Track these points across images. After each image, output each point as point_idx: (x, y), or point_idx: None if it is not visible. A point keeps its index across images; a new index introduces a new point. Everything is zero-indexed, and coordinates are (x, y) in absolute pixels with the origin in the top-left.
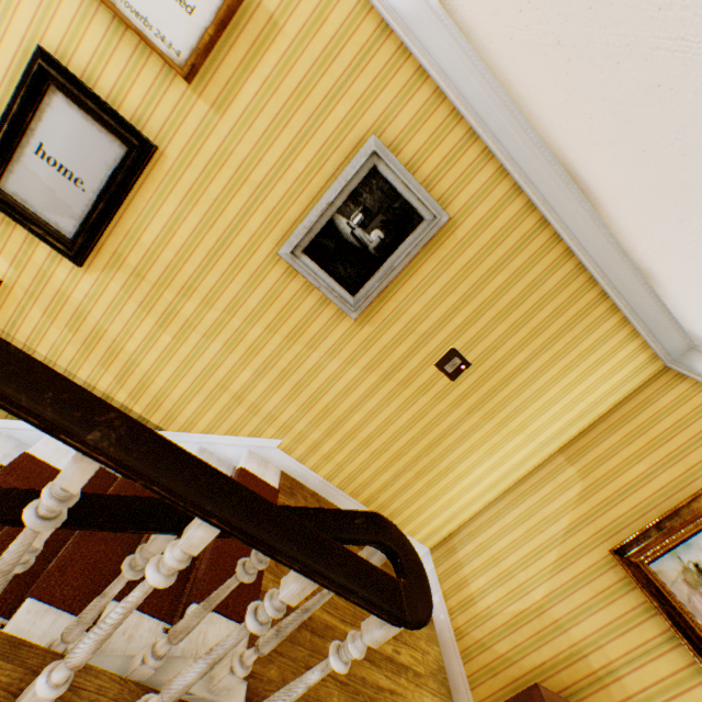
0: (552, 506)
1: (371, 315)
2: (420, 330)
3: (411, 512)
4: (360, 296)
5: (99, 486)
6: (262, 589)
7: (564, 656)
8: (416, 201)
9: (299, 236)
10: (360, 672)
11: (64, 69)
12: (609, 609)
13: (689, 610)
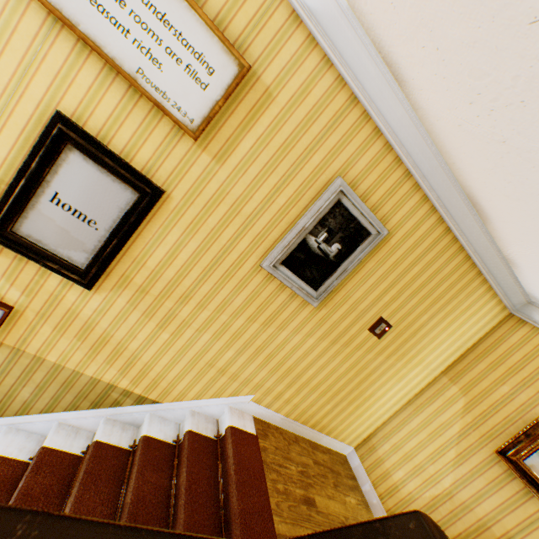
0: (445, 415)
1: (326, 301)
2: (360, 308)
3: (343, 427)
4: (321, 290)
5: (117, 465)
6: (277, 533)
7: (474, 528)
8: (366, 222)
9: (279, 252)
10: None
11: (81, 130)
12: (500, 493)
13: None
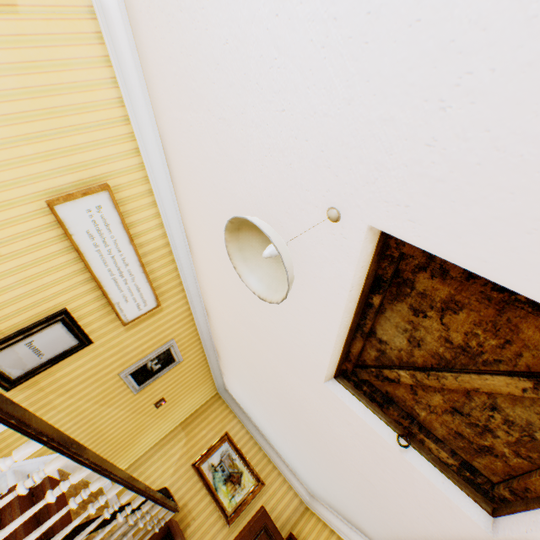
0: (175, 449)
1: (142, 390)
2: (156, 393)
3: None
4: (142, 386)
5: None
6: None
7: None
8: (177, 356)
9: (133, 369)
10: None
11: (72, 317)
12: (188, 484)
13: (208, 477)
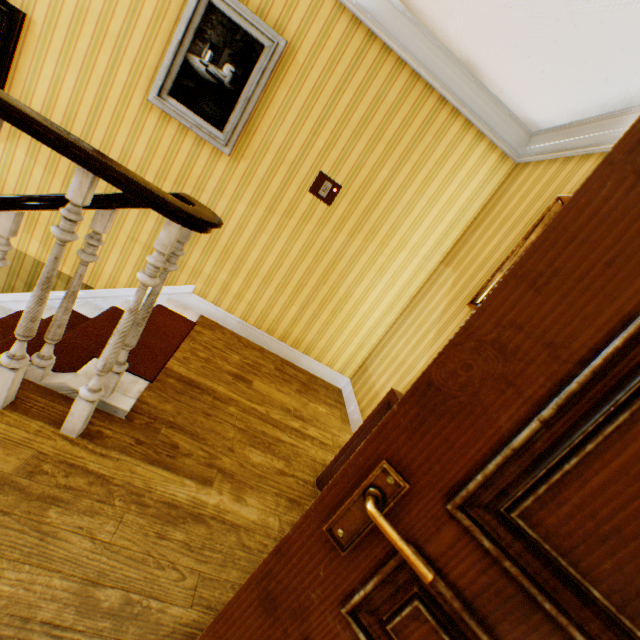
0: (433, 302)
1: (243, 150)
2: (289, 159)
3: (325, 344)
4: (228, 132)
5: None
6: (167, 367)
7: None
8: (253, 30)
9: (162, 80)
10: (261, 429)
11: None
12: None
13: None
